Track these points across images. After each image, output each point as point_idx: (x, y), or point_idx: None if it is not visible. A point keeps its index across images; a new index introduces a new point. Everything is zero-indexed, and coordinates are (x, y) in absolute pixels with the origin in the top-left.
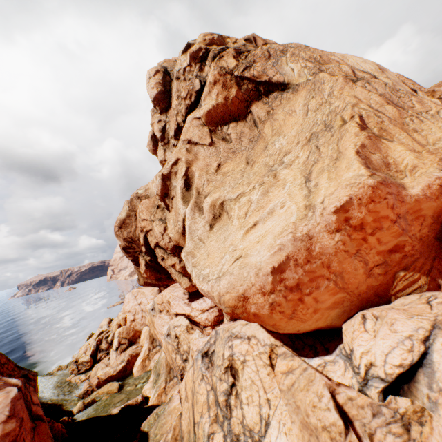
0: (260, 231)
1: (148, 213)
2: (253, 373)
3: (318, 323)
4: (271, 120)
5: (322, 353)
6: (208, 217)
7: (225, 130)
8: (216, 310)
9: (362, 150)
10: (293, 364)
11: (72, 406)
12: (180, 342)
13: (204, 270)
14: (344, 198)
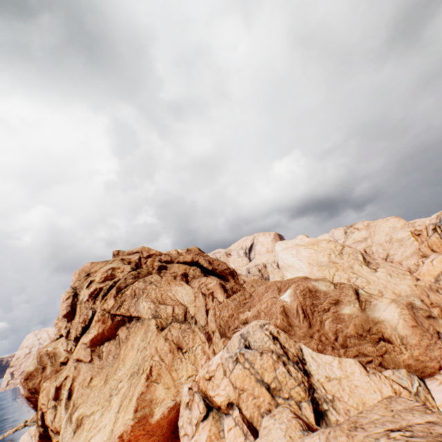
0: None
1: (47, 398)
2: None
3: None
4: (126, 344)
5: None
6: (74, 426)
7: (101, 348)
8: None
9: (141, 396)
10: None
11: None
12: None
13: None
14: (122, 431)
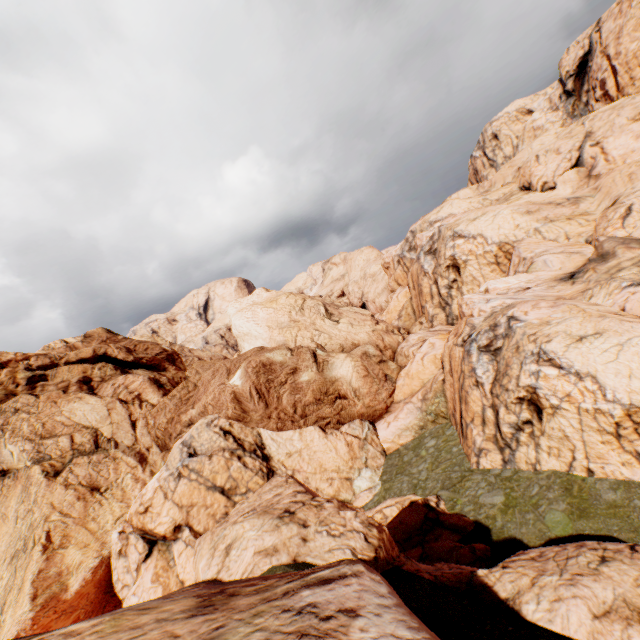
0: None
1: None
2: None
3: None
4: None
5: None
6: None
7: None
8: None
9: (39, 576)
10: None
11: None
12: None
13: None
14: (16, 633)
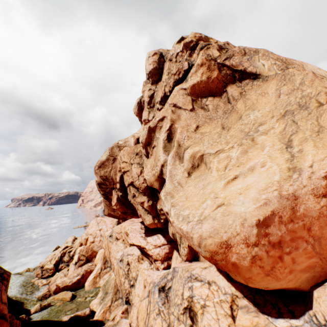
0: (241, 184)
1: (129, 157)
2: (213, 320)
3: (289, 284)
4: (244, 99)
5: (286, 315)
6: (188, 165)
7: (204, 102)
8: (167, 247)
9: None
10: (259, 322)
11: (30, 305)
12: (130, 268)
13: (183, 211)
14: None
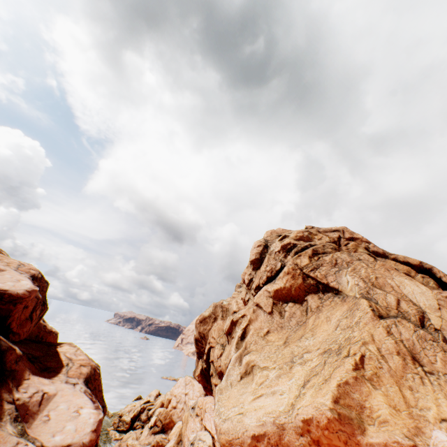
0: (261, 402)
1: (218, 334)
2: None
3: None
4: (316, 315)
5: None
6: (242, 370)
7: (284, 306)
8: None
9: (344, 385)
10: None
11: None
12: None
13: (221, 407)
14: (309, 414)
